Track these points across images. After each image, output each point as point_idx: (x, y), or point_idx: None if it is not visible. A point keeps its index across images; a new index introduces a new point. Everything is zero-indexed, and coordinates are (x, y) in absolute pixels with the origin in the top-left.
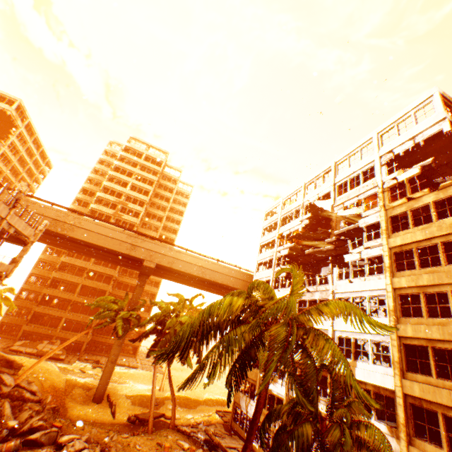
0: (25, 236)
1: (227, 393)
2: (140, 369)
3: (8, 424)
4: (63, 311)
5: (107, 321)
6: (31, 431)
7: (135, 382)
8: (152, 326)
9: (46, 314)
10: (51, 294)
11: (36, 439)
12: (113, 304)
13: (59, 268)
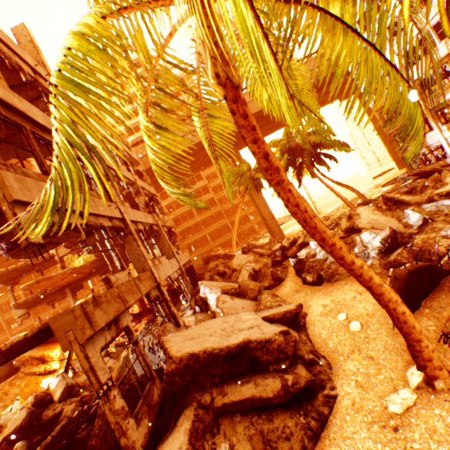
0: (136, 162)
1: (369, 183)
2: (285, 223)
3: (275, 249)
4: (201, 232)
5: (249, 184)
6: (291, 246)
7: (295, 226)
8: (284, 162)
9: (194, 242)
10: (183, 230)
11: (303, 242)
12: (242, 168)
13: (168, 211)
